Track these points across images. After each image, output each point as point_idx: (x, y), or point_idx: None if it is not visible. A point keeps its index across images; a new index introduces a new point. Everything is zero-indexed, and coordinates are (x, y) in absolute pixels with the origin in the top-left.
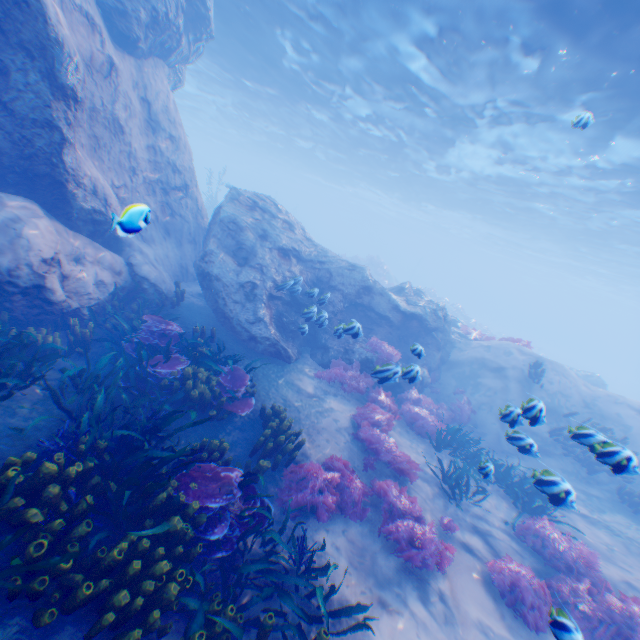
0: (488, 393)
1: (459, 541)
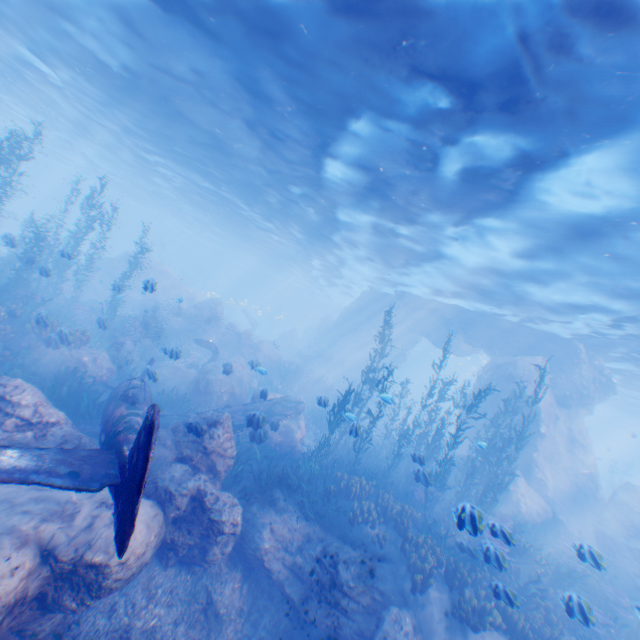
0: None
1: None
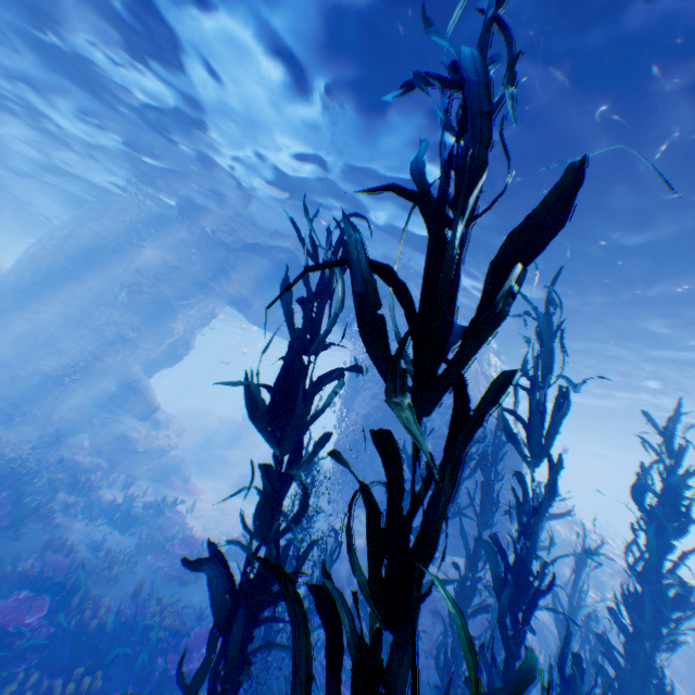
0: None
1: None
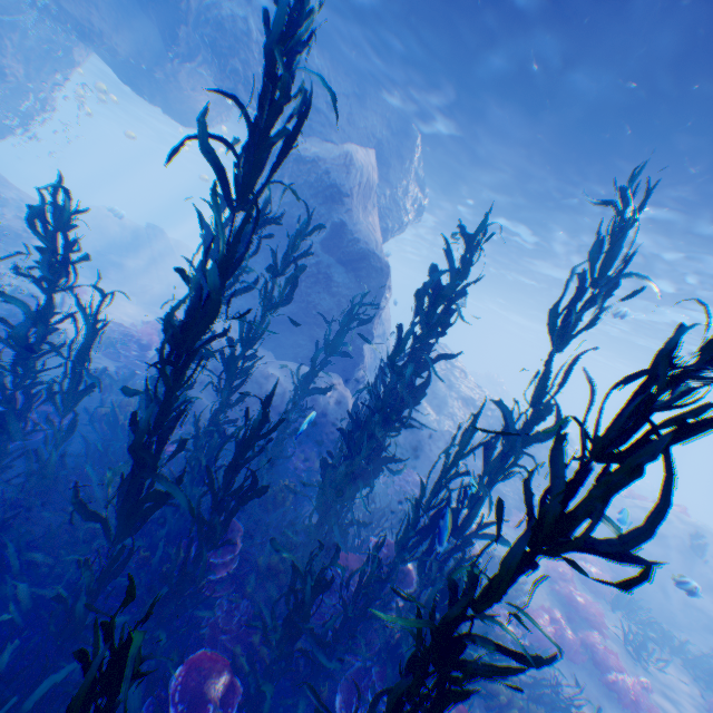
0: (647, 558)
1: (657, 703)
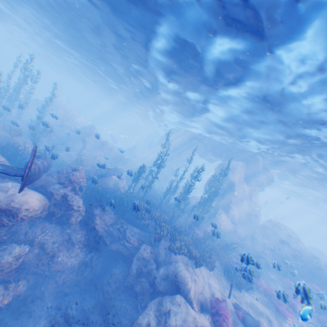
0: None
1: None
